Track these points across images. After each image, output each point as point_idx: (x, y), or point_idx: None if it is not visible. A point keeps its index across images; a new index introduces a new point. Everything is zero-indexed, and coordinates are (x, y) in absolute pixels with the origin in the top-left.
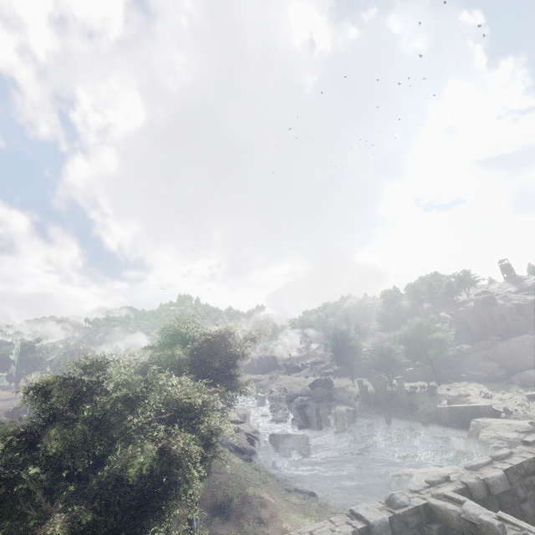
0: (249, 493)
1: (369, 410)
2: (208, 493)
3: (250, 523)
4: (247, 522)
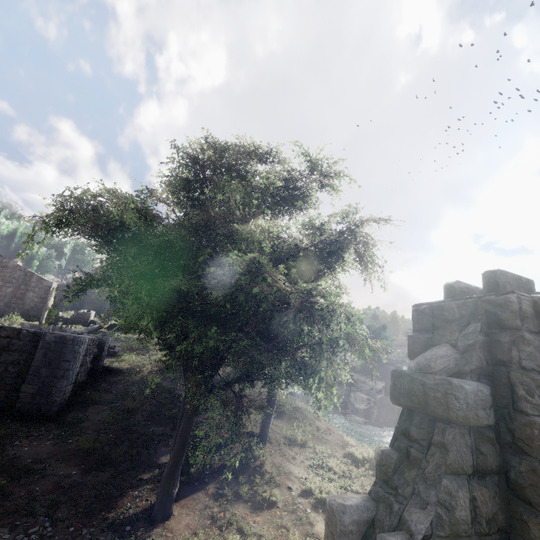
0: (301, 405)
1: (392, 406)
2: (255, 394)
3: (306, 426)
4: (302, 424)
